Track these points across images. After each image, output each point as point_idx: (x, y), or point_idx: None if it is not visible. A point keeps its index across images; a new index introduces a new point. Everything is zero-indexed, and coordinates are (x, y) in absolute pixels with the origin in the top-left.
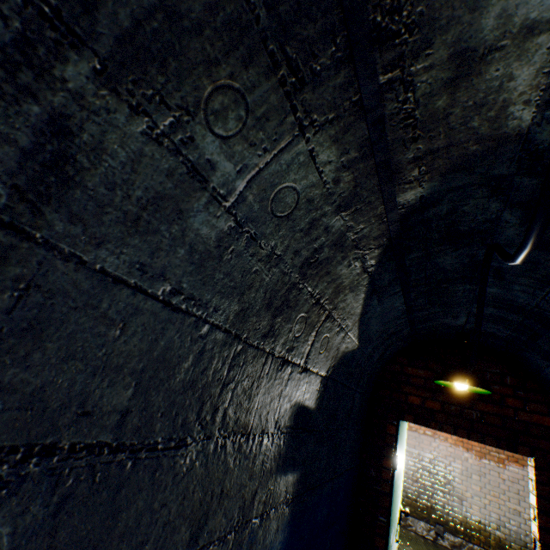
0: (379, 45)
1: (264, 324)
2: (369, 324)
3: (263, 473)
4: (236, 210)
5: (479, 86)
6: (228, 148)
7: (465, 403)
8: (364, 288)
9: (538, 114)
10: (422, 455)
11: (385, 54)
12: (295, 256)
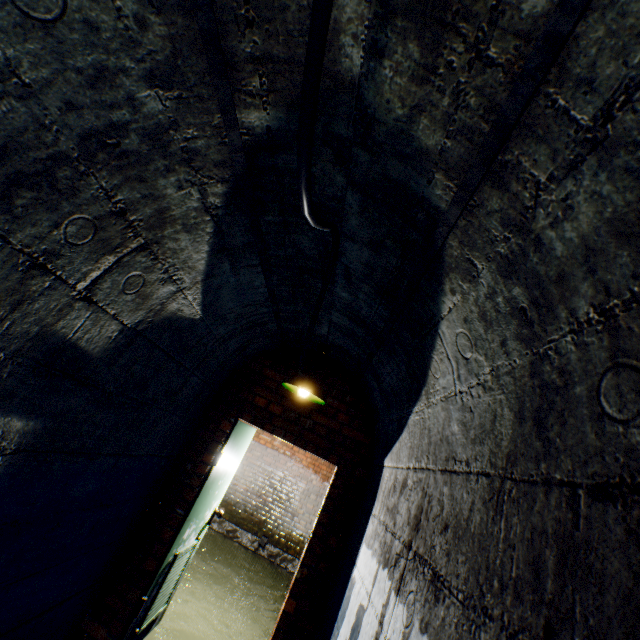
0: None
1: None
2: (220, 295)
3: None
4: None
5: None
6: None
7: (305, 412)
8: (209, 237)
9: (366, 63)
10: (274, 473)
11: None
12: (68, 110)
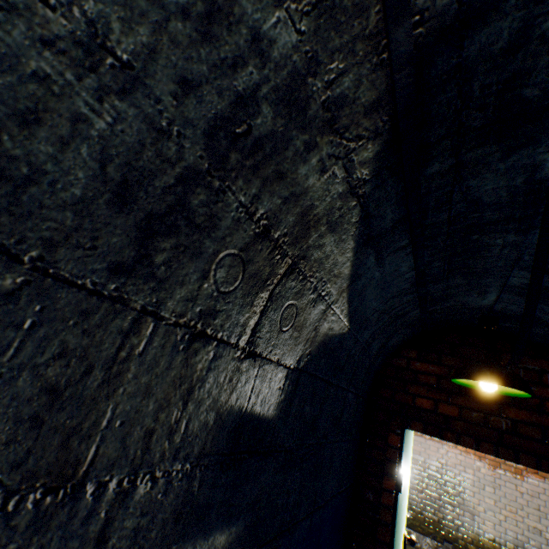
0: None
1: (113, 242)
2: (363, 297)
3: None
4: None
5: None
6: None
7: (491, 408)
8: (353, 229)
9: None
10: (428, 463)
11: None
12: (184, 94)
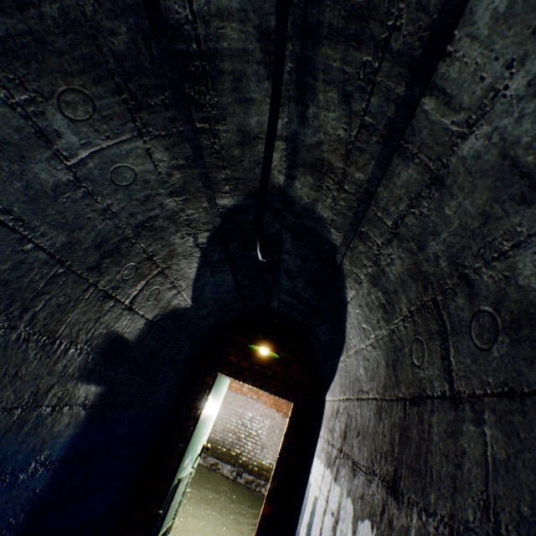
0: (195, 107)
1: (91, 260)
2: (203, 290)
3: (64, 375)
4: (77, 169)
5: (255, 152)
6: (76, 127)
7: (266, 364)
8: (198, 259)
9: (286, 180)
10: (245, 414)
11: (199, 113)
12: (131, 217)
